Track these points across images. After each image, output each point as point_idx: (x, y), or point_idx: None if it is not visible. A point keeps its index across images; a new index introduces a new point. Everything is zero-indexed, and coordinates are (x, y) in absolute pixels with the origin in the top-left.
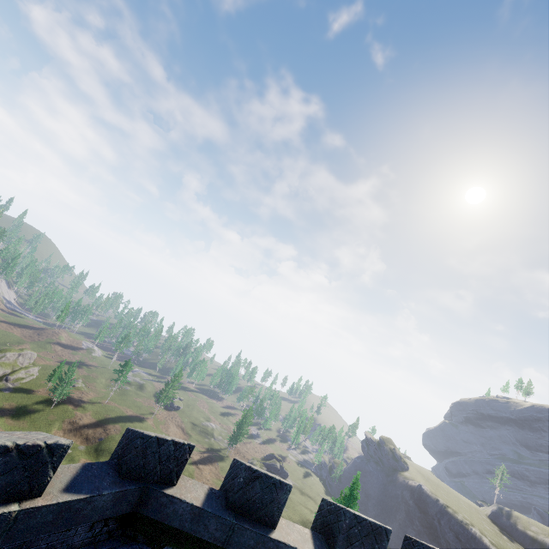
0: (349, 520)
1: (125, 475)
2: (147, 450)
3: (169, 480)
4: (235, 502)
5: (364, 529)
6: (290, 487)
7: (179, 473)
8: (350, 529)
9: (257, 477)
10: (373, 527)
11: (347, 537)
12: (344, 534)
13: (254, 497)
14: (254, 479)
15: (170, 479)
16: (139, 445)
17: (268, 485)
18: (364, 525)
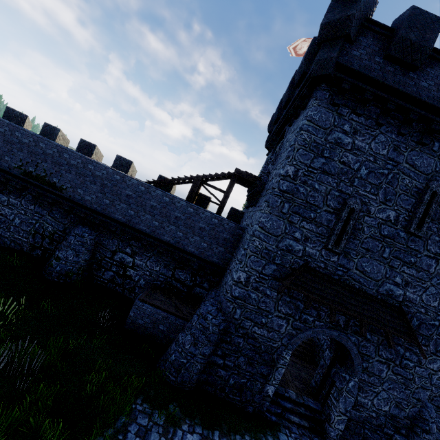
0: (80, 141)
1: (3, 117)
2: (9, 112)
3: (20, 124)
4: (41, 132)
5: (86, 144)
6: (59, 129)
7: (24, 123)
8: (81, 143)
9: (48, 126)
10: (89, 143)
11: (80, 146)
12: (79, 145)
13: (47, 131)
14: (47, 126)
15: (20, 124)
16: (6, 109)
17: (52, 128)
18: (86, 143)
